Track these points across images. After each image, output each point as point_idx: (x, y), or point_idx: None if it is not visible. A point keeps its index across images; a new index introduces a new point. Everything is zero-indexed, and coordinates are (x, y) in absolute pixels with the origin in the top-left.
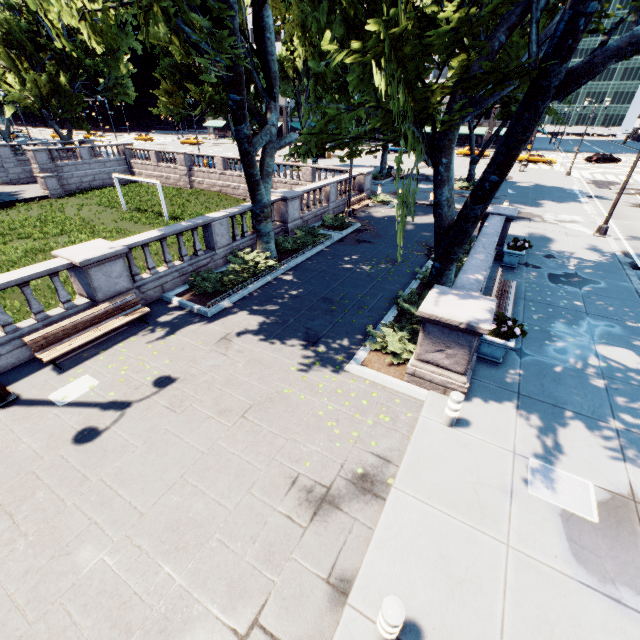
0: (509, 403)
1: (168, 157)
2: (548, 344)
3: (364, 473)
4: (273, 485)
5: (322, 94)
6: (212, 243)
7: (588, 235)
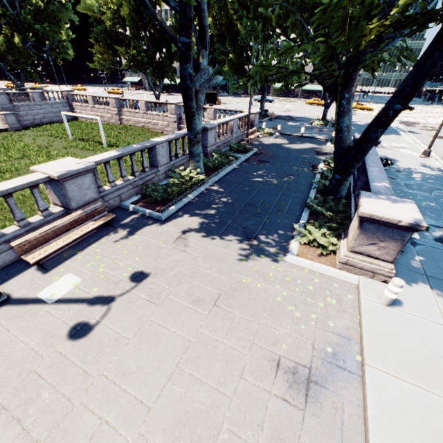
0: (423, 283)
1: (102, 101)
2: (428, 235)
3: (334, 352)
4: (261, 369)
5: (217, 56)
6: (155, 162)
7: (417, 156)
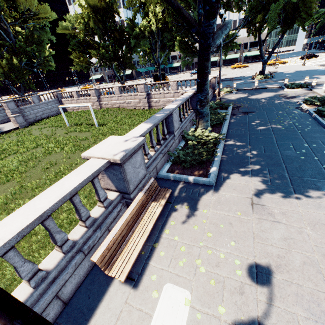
0: None
1: (84, 93)
2: None
3: None
4: None
5: (166, 43)
6: (171, 128)
7: None
